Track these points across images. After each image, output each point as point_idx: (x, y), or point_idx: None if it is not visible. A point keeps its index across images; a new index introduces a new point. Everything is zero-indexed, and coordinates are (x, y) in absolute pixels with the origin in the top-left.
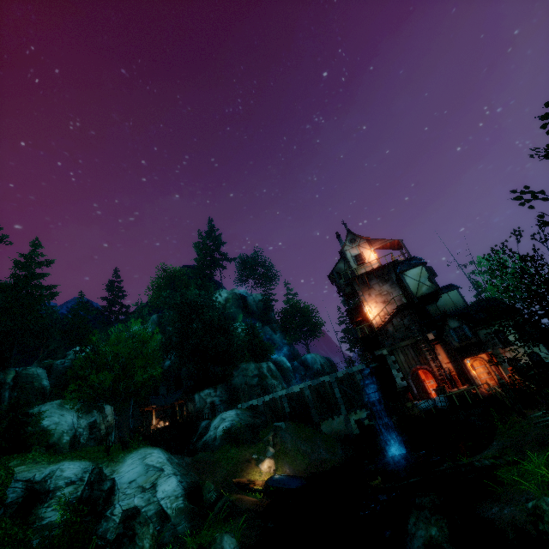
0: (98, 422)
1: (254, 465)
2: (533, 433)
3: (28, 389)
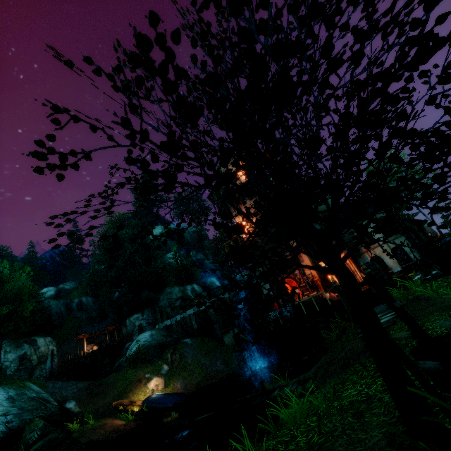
0: (28, 354)
1: (143, 384)
2: (348, 348)
3: None
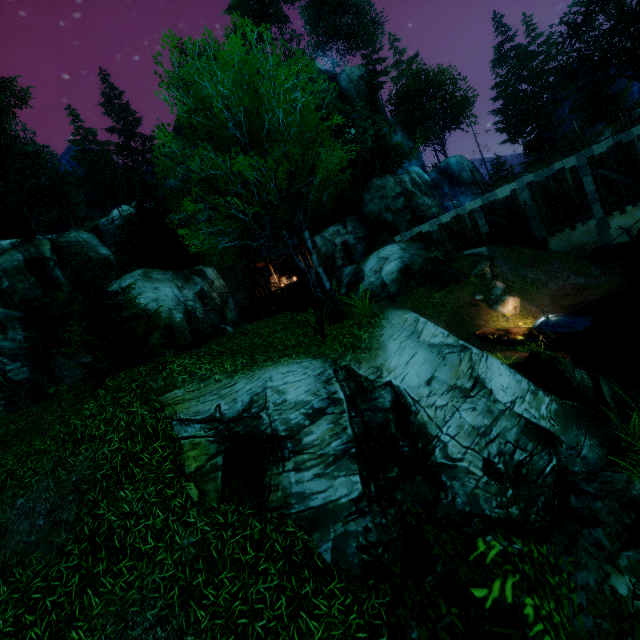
0: (206, 291)
1: (487, 309)
2: None
3: (82, 253)
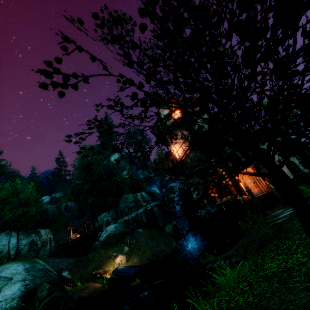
0: (35, 240)
1: (112, 260)
2: (261, 233)
3: None
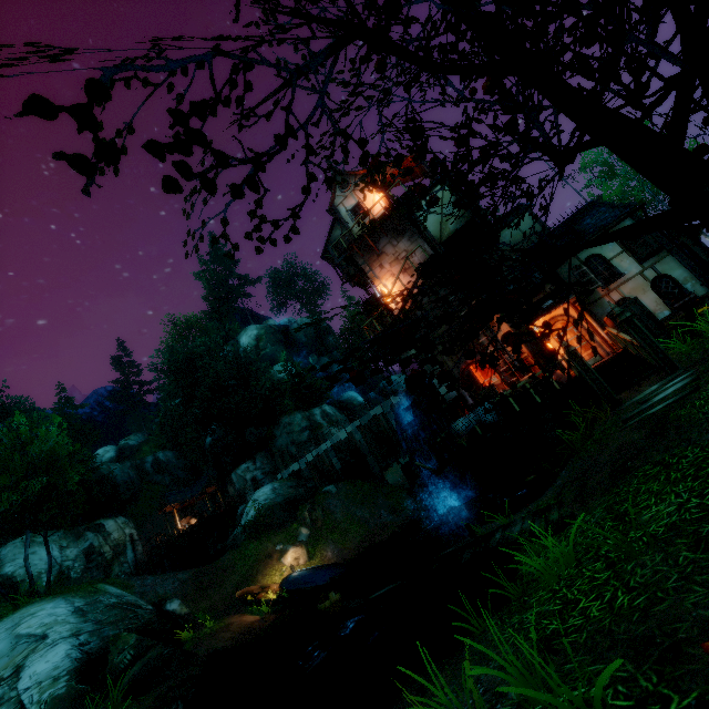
0: (96, 545)
1: (275, 560)
2: (613, 446)
3: None
